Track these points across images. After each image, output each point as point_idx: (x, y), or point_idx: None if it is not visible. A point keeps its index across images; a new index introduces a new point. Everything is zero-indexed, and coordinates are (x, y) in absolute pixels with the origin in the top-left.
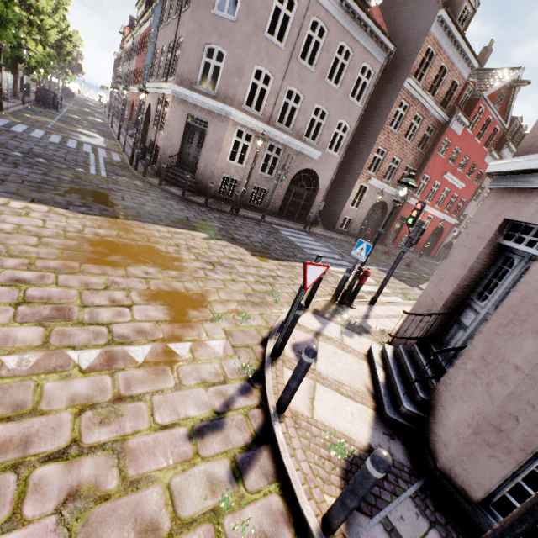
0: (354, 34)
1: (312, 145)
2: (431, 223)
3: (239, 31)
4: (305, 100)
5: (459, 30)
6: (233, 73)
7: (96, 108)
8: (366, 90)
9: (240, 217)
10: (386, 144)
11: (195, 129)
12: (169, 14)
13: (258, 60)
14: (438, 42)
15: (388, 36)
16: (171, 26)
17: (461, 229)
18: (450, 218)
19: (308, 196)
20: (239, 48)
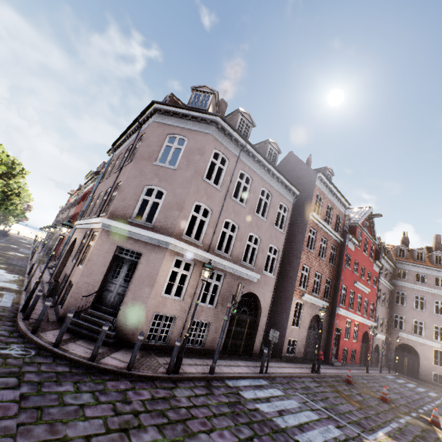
0: (270, 182)
1: (250, 268)
2: (358, 329)
3: (179, 176)
4: (240, 229)
5: (333, 184)
6: (172, 207)
7: (27, 243)
8: (285, 220)
9: (182, 379)
10: (307, 261)
11: (124, 261)
12: (111, 172)
13: (198, 197)
14: (322, 191)
15: (294, 185)
16: (111, 177)
17: (379, 330)
18: (370, 321)
19: (251, 321)
20: (179, 187)
